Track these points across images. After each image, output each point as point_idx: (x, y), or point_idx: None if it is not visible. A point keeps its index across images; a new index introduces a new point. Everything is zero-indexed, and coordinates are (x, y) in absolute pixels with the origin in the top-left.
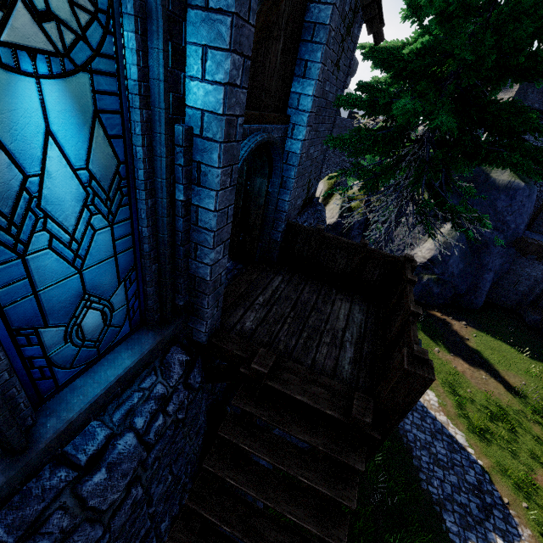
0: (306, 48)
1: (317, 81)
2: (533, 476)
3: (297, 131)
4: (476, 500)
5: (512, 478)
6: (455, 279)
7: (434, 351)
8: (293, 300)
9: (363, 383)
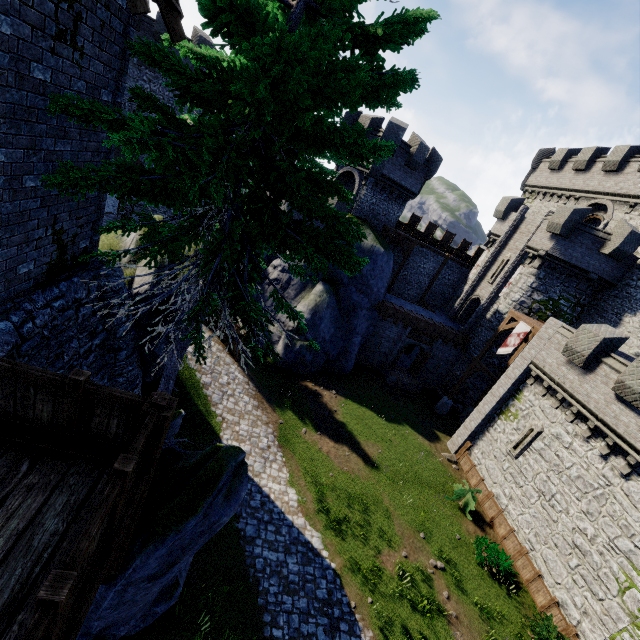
0: None
1: None
2: (380, 559)
3: None
4: (324, 620)
5: (362, 570)
6: (327, 345)
7: (301, 433)
8: None
9: None
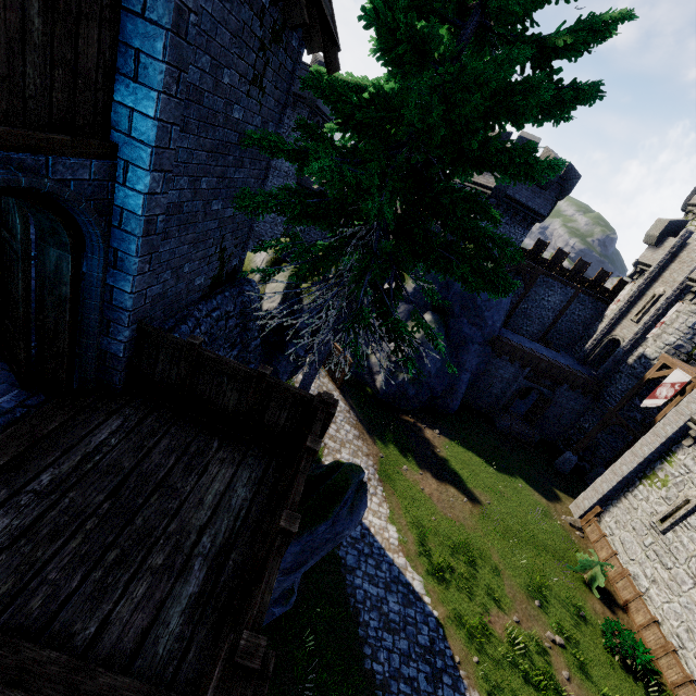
0: (135, 27)
1: (163, 93)
2: (487, 618)
3: (134, 176)
4: (426, 667)
5: (467, 626)
6: (432, 380)
7: (402, 470)
8: (122, 473)
9: (195, 658)
